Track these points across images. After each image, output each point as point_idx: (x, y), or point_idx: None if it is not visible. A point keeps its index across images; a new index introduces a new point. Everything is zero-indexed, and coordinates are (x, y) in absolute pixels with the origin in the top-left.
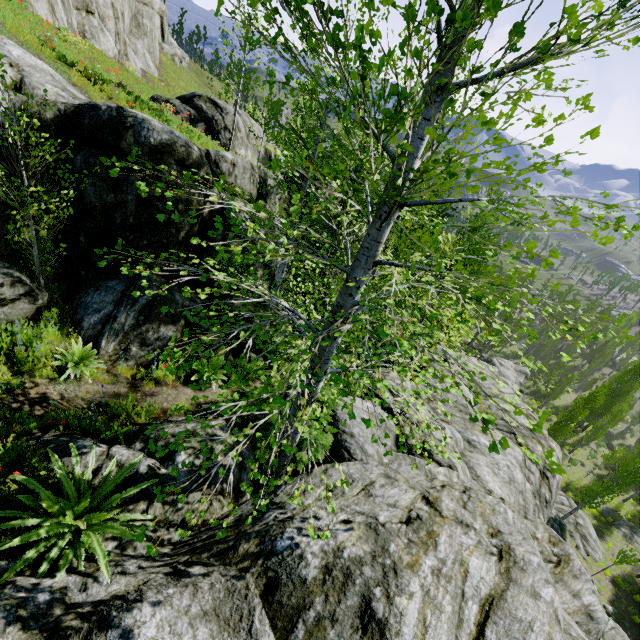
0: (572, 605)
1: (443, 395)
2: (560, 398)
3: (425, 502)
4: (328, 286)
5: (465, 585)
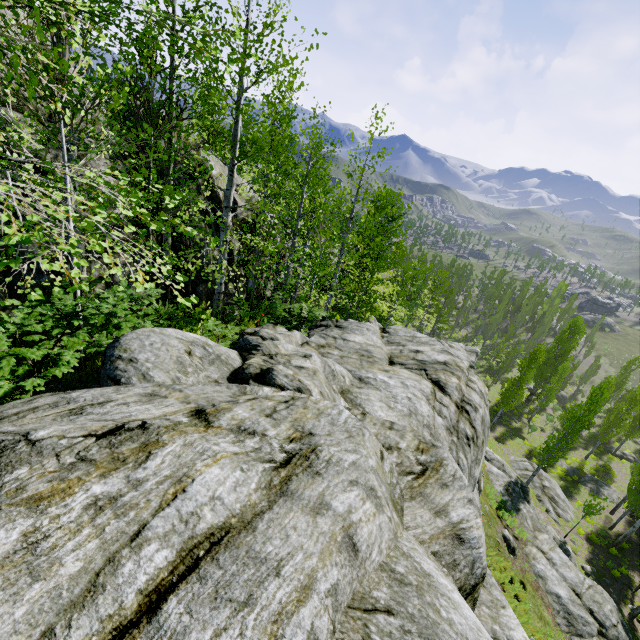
0: (431, 527)
1: (343, 343)
2: (512, 371)
3: (191, 414)
4: (173, 225)
5: (158, 515)
